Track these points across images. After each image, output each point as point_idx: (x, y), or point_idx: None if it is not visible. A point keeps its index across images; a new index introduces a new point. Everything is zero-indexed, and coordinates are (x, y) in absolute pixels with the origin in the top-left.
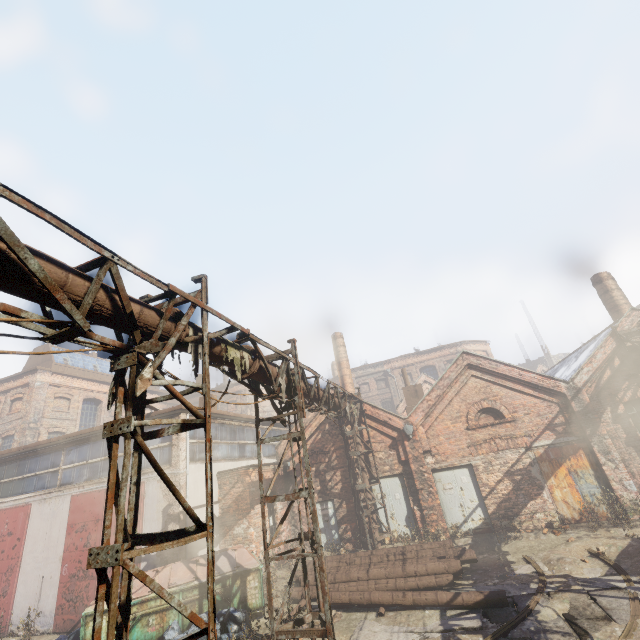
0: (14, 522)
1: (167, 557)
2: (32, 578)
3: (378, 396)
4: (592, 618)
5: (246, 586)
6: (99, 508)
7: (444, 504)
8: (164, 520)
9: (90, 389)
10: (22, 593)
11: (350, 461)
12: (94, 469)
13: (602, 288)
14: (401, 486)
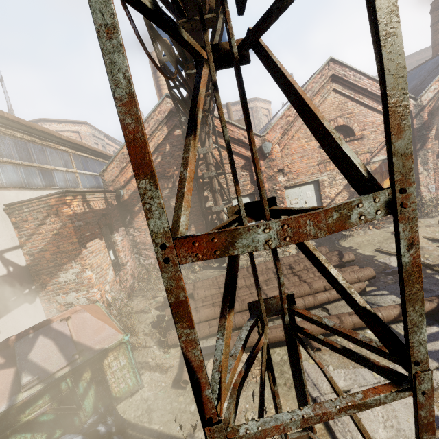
0: None
1: None
2: None
3: None
4: None
5: (104, 374)
6: None
7: None
8: None
9: None
10: None
11: (203, 183)
12: None
13: (438, 15)
14: None
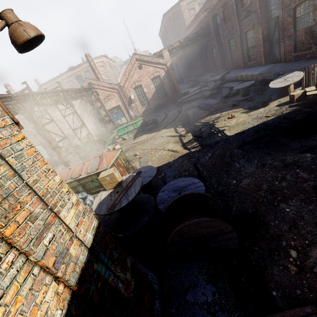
0: None
1: None
2: None
3: None
4: None
5: None
6: None
7: None
8: None
9: None
10: None
11: None
12: None
13: (88, 61)
14: (42, 147)
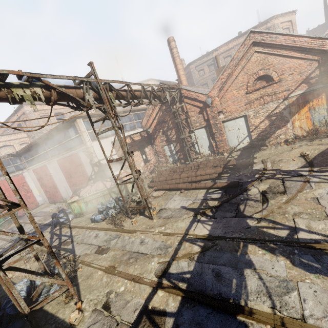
0: (45, 171)
1: (98, 178)
2: (61, 187)
3: (210, 76)
4: (275, 193)
5: (127, 187)
6: (67, 164)
7: (228, 138)
8: (91, 166)
9: (54, 108)
10: (62, 191)
11: (176, 125)
12: (58, 149)
13: None
14: (206, 132)
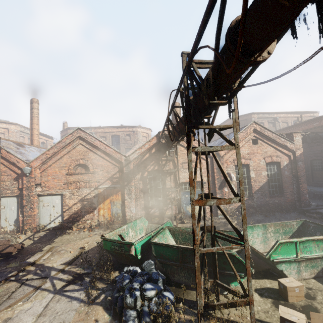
0: None
1: None
2: None
3: None
4: None
5: None
6: None
7: (41, 214)
8: None
9: None
10: None
11: None
12: None
13: None
14: (17, 202)
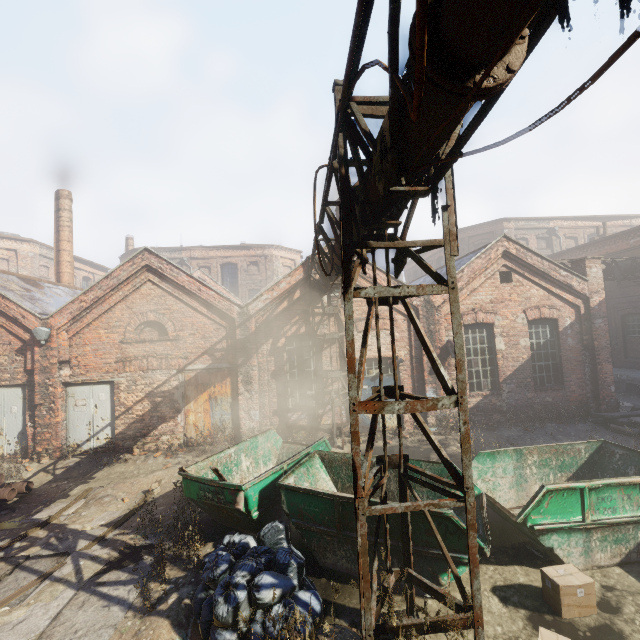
0: None
1: None
2: None
3: None
4: None
5: None
6: None
7: (71, 421)
8: None
9: None
10: None
11: None
12: None
13: None
14: (23, 398)
